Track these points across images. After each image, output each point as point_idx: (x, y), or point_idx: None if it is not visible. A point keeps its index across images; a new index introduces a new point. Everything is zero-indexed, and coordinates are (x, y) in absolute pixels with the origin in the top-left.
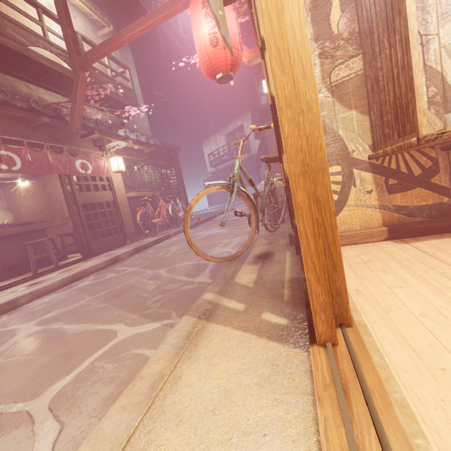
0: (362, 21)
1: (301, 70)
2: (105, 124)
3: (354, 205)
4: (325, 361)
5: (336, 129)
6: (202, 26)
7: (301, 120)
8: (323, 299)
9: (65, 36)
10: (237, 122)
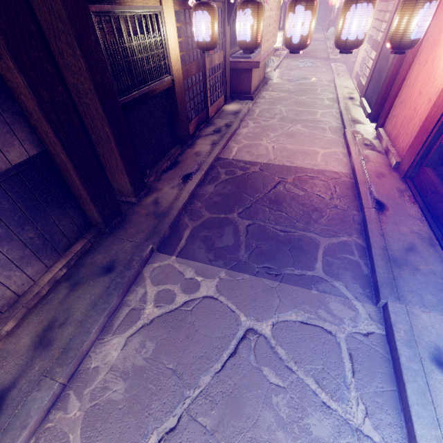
0: None
1: None
2: None
3: None
4: None
5: None
6: (331, 0)
7: None
8: None
9: None
10: None
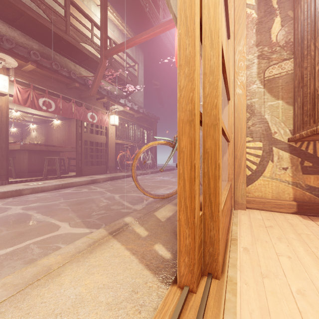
0: (297, 33)
1: (209, 41)
2: (113, 94)
3: (269, 177)
4: (173, 305)
5: (263, 113)
6: None
7: (195, 76)
8: (189, 242)
9: (101, 38)
10: None
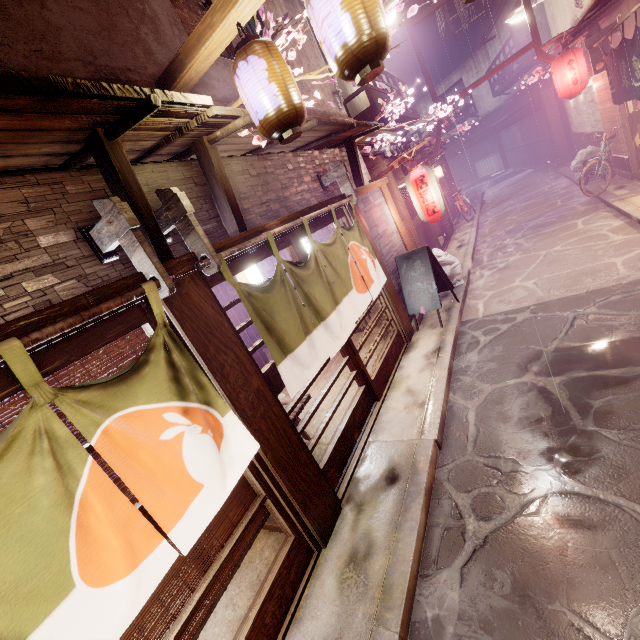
0: None
1: None
2: None
3: None
4: None
5: None
6: (566, 75)
7: None
8: None
9: (431, 94)
10: (451, 79)
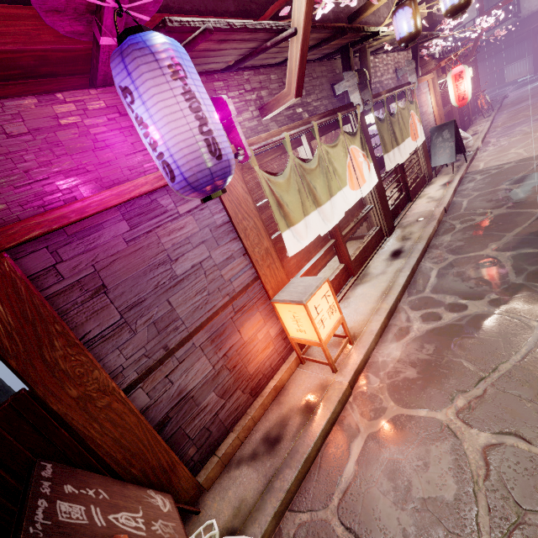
0: None
1: None
2: None
3: None
4: None
5: None
6: None
7: None
8: None
9: (479, 2)
10: None
